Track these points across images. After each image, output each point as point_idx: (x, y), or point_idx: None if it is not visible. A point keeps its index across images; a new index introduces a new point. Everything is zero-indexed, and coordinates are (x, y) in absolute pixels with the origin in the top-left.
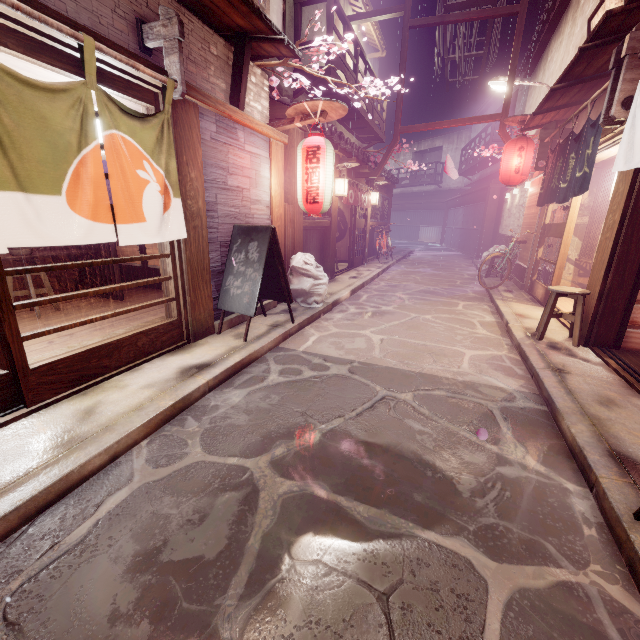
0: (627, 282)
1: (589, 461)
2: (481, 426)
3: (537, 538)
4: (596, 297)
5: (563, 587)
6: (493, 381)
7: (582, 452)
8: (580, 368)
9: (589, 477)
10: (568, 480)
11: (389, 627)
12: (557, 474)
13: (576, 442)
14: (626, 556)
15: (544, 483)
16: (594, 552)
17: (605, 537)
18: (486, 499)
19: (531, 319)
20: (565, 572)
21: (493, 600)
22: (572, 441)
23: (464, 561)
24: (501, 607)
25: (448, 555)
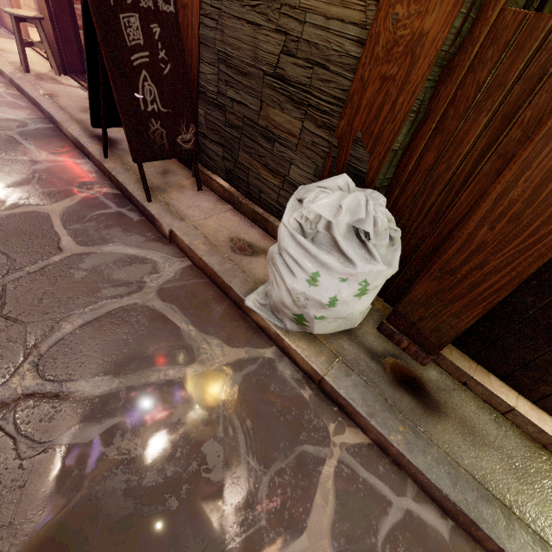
0: (65, 6)
1: (82, 143)
2: (8, 148)
3: (68, 188)
4: (50, 22)
5: (85, 198)
6: (3, 115)
7: (78, 140)
8: (66, 92)
9: (86, 152)
10: (77, 159)
11: (1, 252)
12: (71, 158)
13: (74, 136)
14: (108, 176)
15: (65, 165)
16: (96, 182)
17: (100, 175)
18: (32, 184)
19: (13, 53)
20: (85, 193)
21: (54, 217)
22: (72, 137)
23: (32, 212)
24: (59, 217)
25: (20, 215)
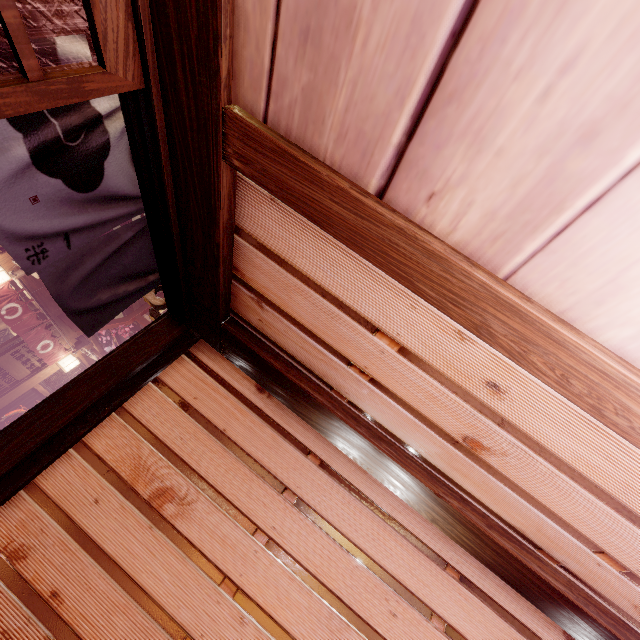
0: None
1: None
2: None
3: None
4: None
5: None
6: None
7: None
8: None
9: None
10: None
11: None
12: None
13: None
14: None
15: None
16: None
17: None
18: None
19: None
20: None
21: None
22: None
23: None
24: None
25: None
